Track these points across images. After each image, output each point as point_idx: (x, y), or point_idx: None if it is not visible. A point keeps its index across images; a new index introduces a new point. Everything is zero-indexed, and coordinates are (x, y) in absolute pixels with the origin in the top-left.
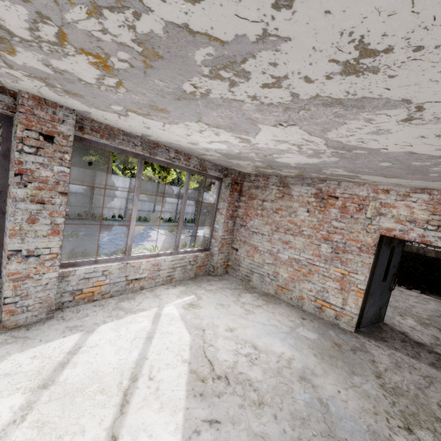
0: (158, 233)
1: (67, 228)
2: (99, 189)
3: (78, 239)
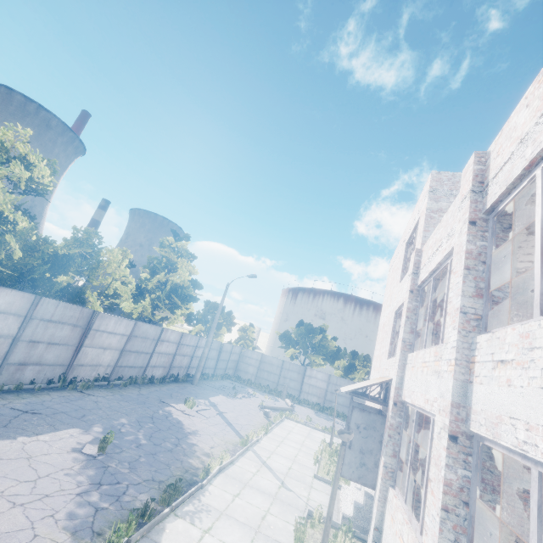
0: (182, 414)
1: (65, 417)
2: (92, 338)
3: (112, 446)
